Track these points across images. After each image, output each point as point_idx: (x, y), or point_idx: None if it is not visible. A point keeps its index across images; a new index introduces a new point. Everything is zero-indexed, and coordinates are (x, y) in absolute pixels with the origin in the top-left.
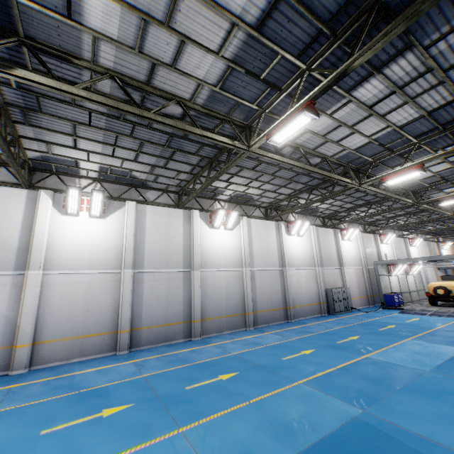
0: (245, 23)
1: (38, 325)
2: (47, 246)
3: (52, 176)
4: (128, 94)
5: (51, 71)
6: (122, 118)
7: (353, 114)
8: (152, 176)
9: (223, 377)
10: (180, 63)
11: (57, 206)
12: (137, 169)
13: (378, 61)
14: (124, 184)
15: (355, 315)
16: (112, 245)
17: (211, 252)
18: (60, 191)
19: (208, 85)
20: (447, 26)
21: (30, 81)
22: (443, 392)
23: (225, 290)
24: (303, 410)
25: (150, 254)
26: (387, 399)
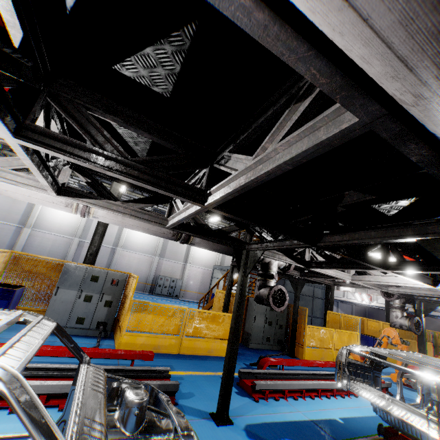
0: None
1: None
2: None
3: None
4: None
5: None
6: None
7: None
8: None
9: None
10: None
11: None
12: None
13: None
14: None
15: (165, 298)
16: None
17: (48, 219)
18: None
19: None
20: None
21: None
22: None
23: (50, 248)
24: None
25: None
26: None
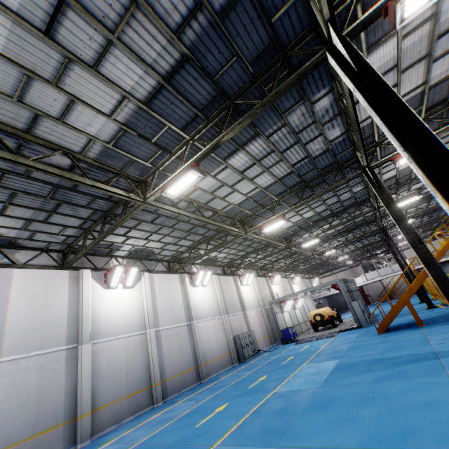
0: (134, 98)
1: None
2: None
3: None
4: None
5: None
6: None
7: (231, 177)
8: (26, 233)
9: None
10: (69, 118)
11: None
12: (4, 225)
13: (240, 141)
14: None
15: (262, 356)
16: None
17: (106, 317)
18: None
19: (101, 141)
20: (276, 126)
21: None
22: (331, 401)
23: (126, 362)
24: None
25: (14, 333)
26: (293, 425)
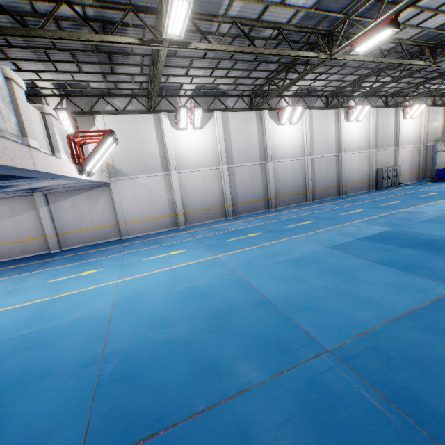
0: None
1: (183, 203)
2: (174, 154)
3: (163, 99)
4: (247, 36)
5: (206, 36)
6: None
7: None
8: (233, 86)
9: (304, 223)
10: (287, 0)
11: (172, 124)
12: (223, 83)
13: None
14: (209, 96)
15: (401, 189)
16: (211, 149)
17: (279, 146)
18: (171, 111)
19: (306, 10)
20: None
21: (197, 50)
22: None
23: (291, 176)
24: (356, 230)
25: (236, 153)
26: (409, 224)
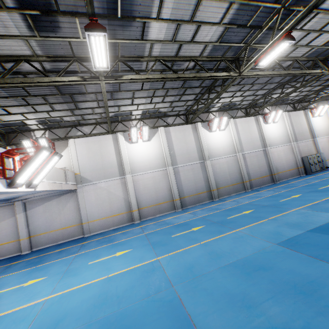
0: None
1: (137, 200)
2: (128, 162)
3: (119, 123)
4: (168, 67)
5: (135, 70)
6: (159, 80)
7: (320, 21)
8: (170, 108)
9: (245, 212)
10: (196, 38)
11: (126, 139)
12: (162, 107)
13: None
14: (154, 117)
15: None
16: (158, 155)
17: (213, 147)
18: (125, 131)
19: (212, 43)
20: None
21: (129, 80)
22: None
23: (228, 169)
24: (303, 218)
25: (178, 156)
26: None
